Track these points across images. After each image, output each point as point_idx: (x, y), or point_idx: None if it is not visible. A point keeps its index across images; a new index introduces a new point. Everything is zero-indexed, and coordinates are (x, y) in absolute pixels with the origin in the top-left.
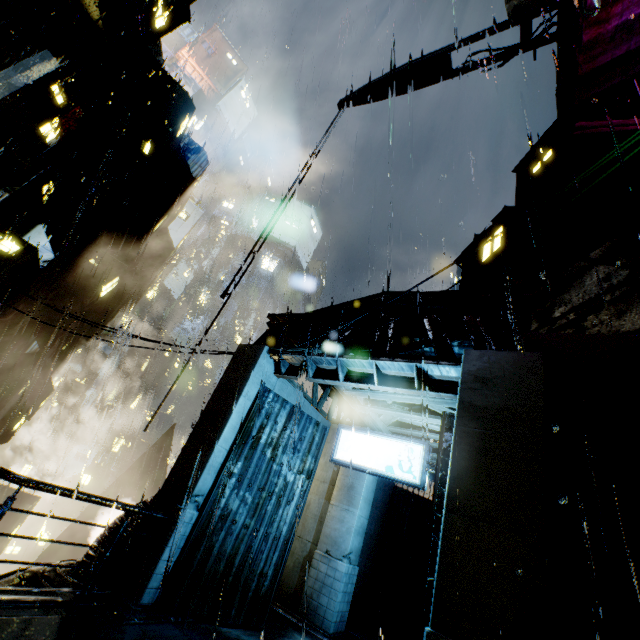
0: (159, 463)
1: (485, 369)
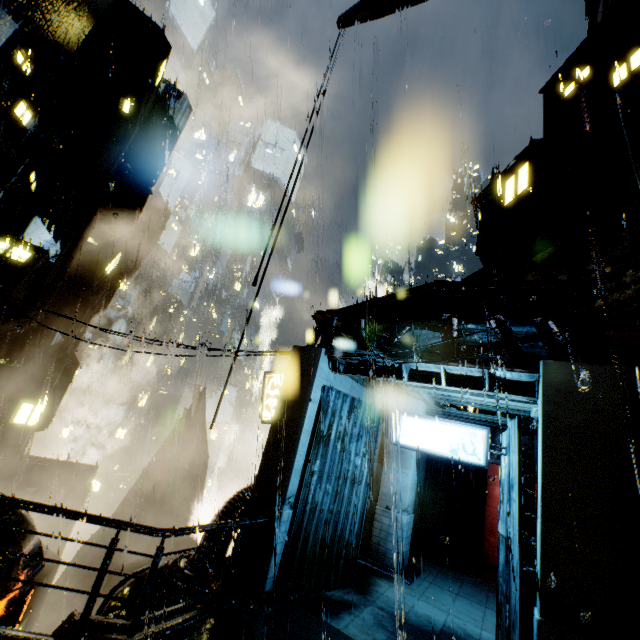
0: (198, 425)
1: (567, 382)
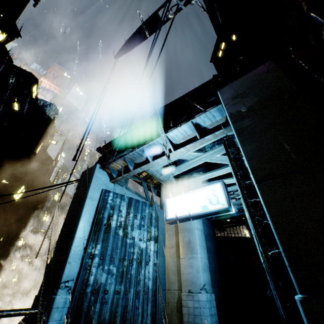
0: None
1: (237, 90)
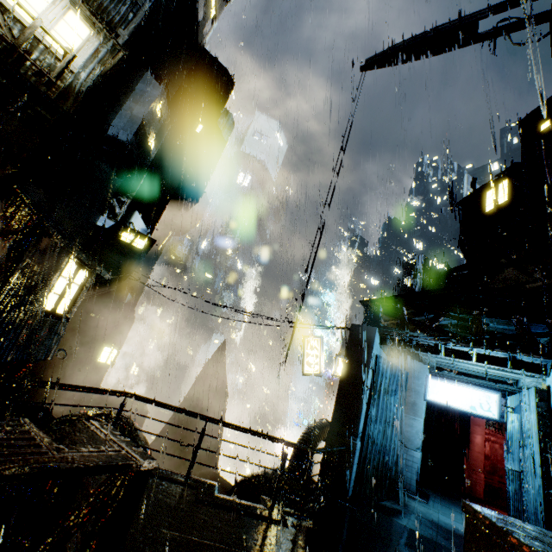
0: (220, 369)
1: None
